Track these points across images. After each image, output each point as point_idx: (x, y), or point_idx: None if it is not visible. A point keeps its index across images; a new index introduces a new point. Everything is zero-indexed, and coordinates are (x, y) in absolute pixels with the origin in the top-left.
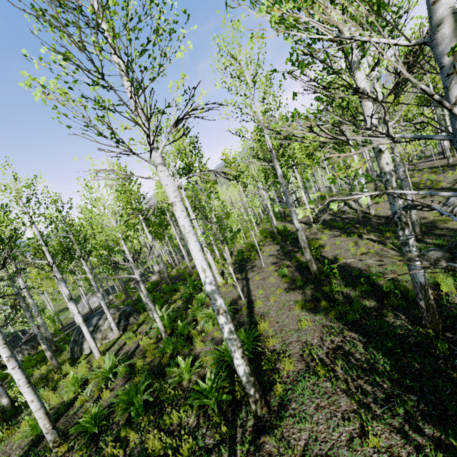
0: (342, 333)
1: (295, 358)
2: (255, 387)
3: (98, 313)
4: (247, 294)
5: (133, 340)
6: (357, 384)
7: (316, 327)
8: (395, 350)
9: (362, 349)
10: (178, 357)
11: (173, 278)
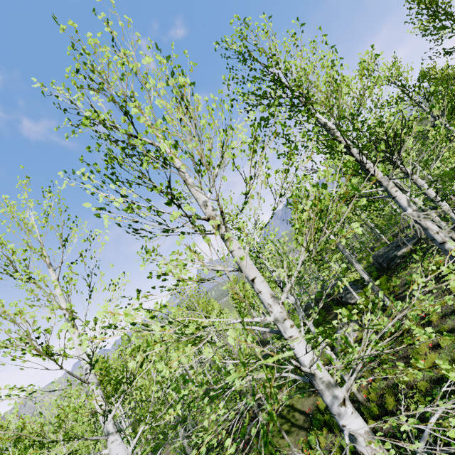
0: None
1: None
2: None
3: None
4: None
5: None
6: None
7: None
8: None
9: None
10: None
11: None
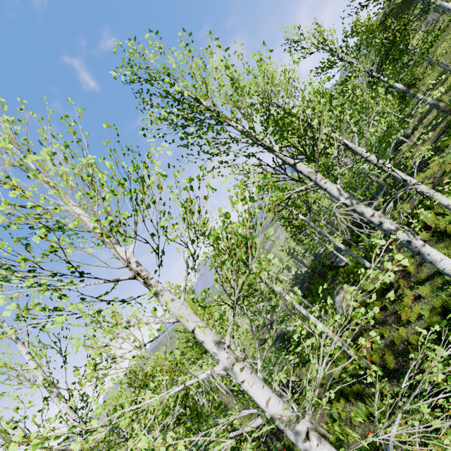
0: None
1: None
2: None
3: None
4: None
5: None
6: None
7: None
8: None
9: None
10: None
11: None
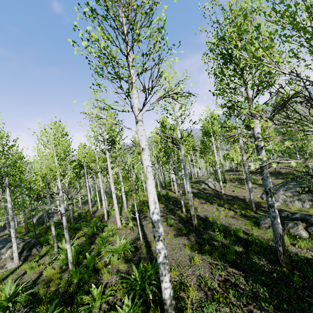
0: (226, 269)
1: (194, 288)
2: (175, 310)
3: (1, 241)
4: (143, 236)
5: (34, 270)
6: (249, 309)
7: (205, 264)
8: (267, 282)
9: (244, 281)
10: (92, 284)
11: (74, 219)
